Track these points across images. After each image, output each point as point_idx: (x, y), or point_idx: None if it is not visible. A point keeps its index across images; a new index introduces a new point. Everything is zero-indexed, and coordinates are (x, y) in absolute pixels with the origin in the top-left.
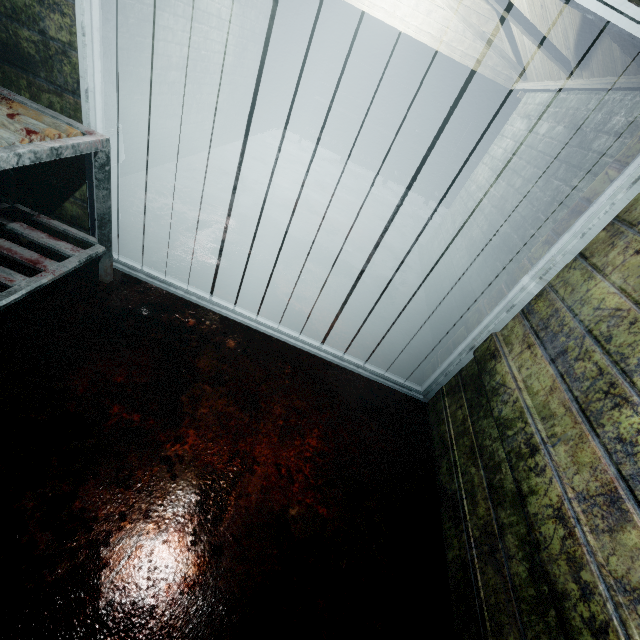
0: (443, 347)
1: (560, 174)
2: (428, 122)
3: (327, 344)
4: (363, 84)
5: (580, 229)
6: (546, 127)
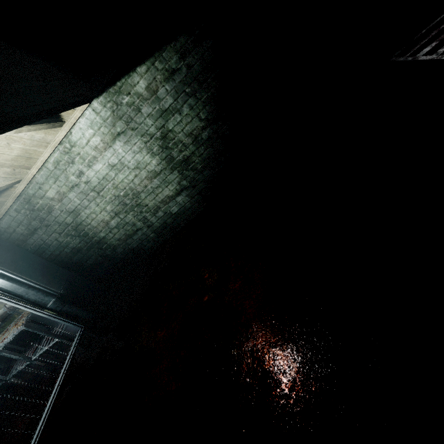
0: None
1: None
2: None
3: None
4: None
5: None
6: None
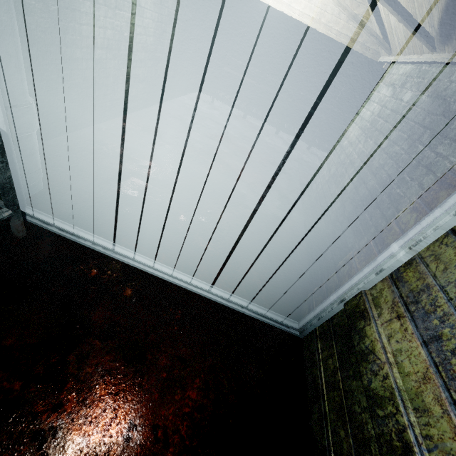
0: (318, 282)
1: (424, 140)
2: (311, 86)
3: (217, 285)
4: (260, 57)
5: (453, 206)
6: (410, 95)
